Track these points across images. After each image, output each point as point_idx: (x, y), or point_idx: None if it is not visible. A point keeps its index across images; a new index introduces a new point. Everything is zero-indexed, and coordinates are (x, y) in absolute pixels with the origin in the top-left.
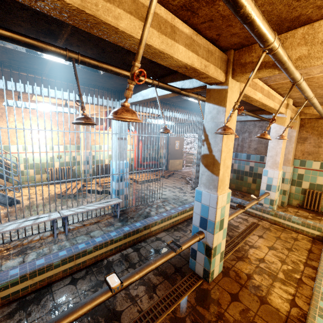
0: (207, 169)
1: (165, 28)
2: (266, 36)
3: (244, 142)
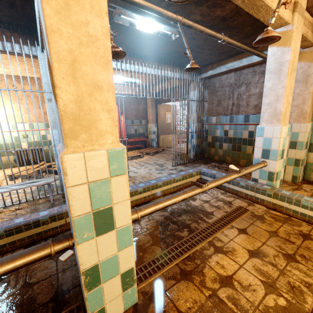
0: (54, 97)
1: None
2: None
3: (240, 99)
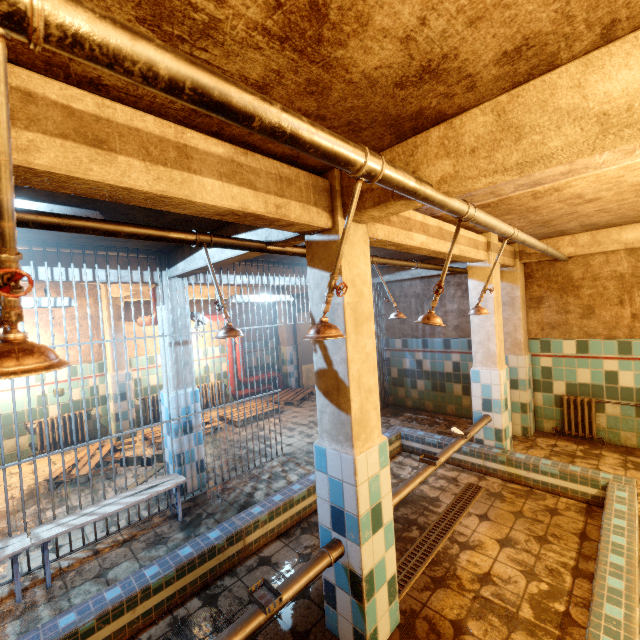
0: (328, 400)
1: (163, 152)
2: (341, 156)
3: None
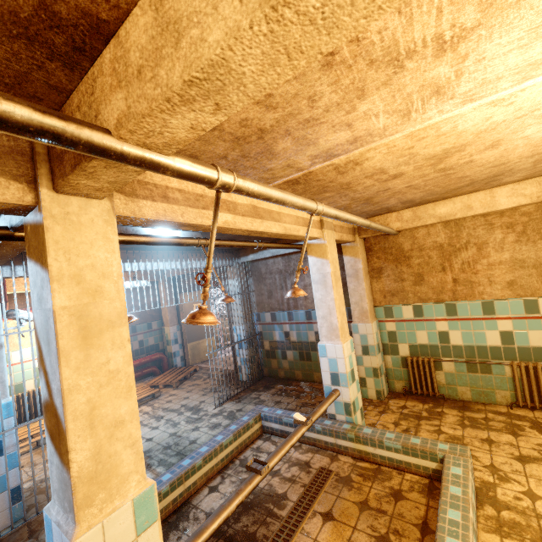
0: (54, 446)
1: None
2: None
3: None
